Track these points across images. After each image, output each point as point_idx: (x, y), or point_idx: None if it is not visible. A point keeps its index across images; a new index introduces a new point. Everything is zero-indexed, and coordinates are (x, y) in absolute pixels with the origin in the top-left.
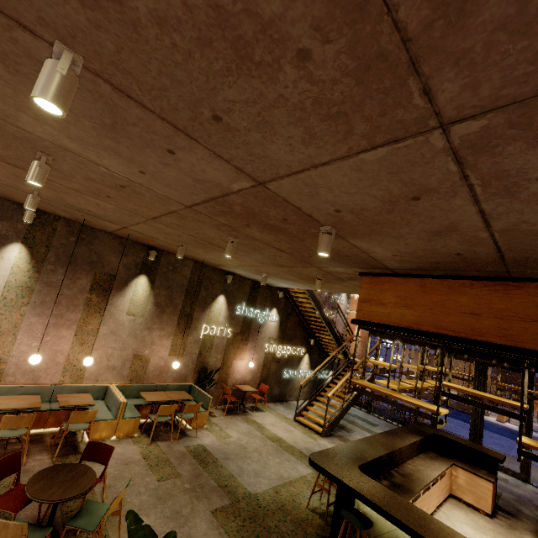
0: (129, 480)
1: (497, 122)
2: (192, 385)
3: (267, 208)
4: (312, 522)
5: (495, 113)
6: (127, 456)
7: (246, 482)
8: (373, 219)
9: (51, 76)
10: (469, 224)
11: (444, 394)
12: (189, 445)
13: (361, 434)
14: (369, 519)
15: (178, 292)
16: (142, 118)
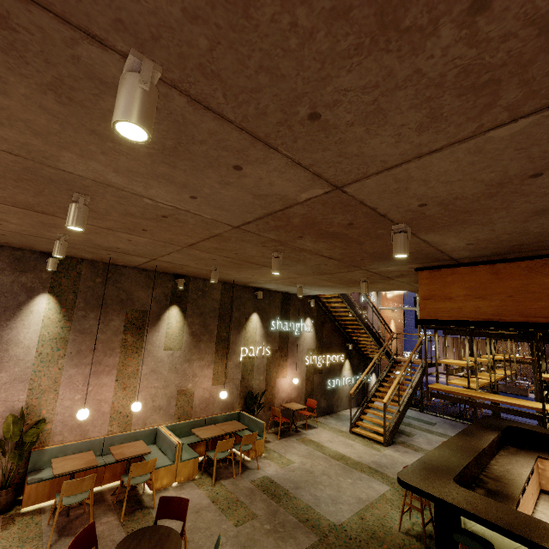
0: (205, 530)
1: None
2: (241, 412)
3: (334, 214)
4: (411, 547)
5: None
6: (195, 503)
7: (326, 511)
8: (464, 208)
9: (134, 93)
10: None
11: (544, 388)
12: (254, 479)
13: (422, 436)
14: (487, 540)
15: (211, 317)
16: (215, 132)
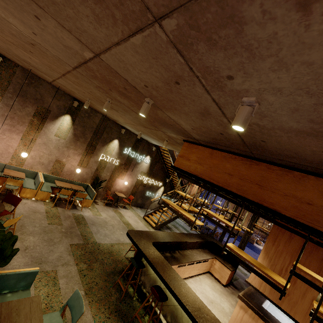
0: (32, 219)
1: (182, 22)
2: (89, 185)
3: (111, 77)
4: (123, 262)
5: (176, 13)
6: (37, 209)
7: (98, 237)
8: (167, 97)
9: None
10: (214, 110)
11: (202, 214)
12: (75, 213)
13: None
14: (144, 265)
15: (89, 130)
16: None
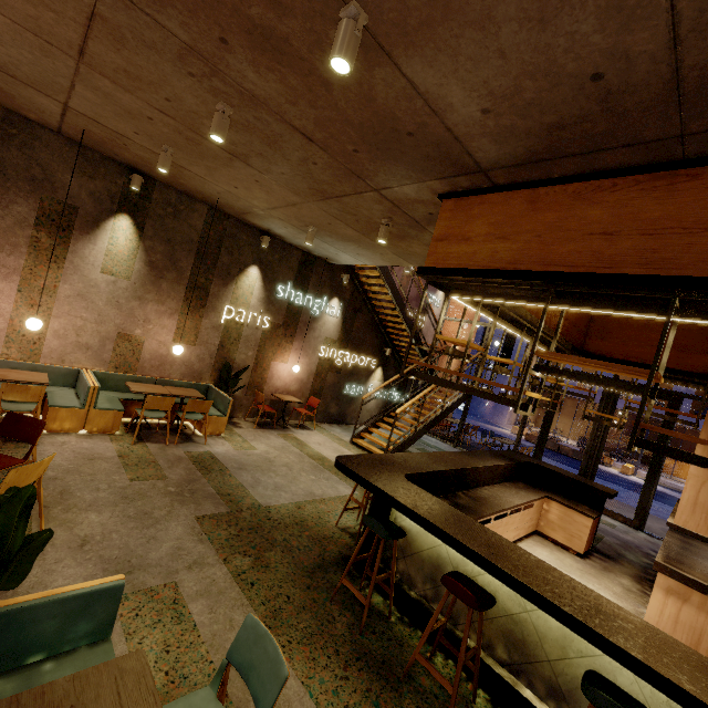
0: (87, 475)
1: None
2: (210, 386)
3: None
4: (337, 541)
5: None
6: (95, 452)
7: (260, 493)
8: None
9: None
10: None
11: (537, 369)
12: (192, 451)
13: None
14: (402, 529)
15: (184, 250)
16: None
